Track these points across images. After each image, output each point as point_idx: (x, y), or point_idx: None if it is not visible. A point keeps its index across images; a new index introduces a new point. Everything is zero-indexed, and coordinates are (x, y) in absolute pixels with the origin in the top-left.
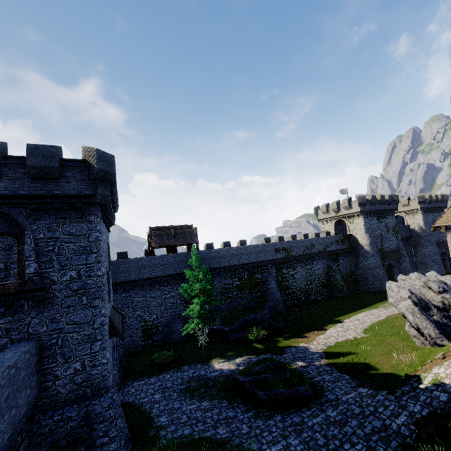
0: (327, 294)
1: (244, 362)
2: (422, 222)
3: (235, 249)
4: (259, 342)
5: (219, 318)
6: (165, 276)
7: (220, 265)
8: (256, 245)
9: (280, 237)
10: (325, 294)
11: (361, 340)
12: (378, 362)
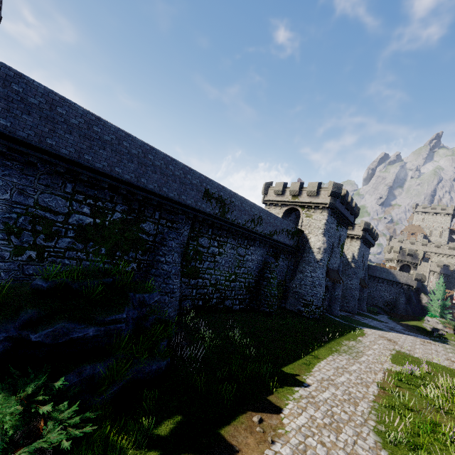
0: (248, 304)
1: None
2: (357, 251)
3: (116, 132)
4: None
5: None
6: None
7: (42, 141)
8: (173, 159)
9: None
10: (246, 302)
11: None
12: None
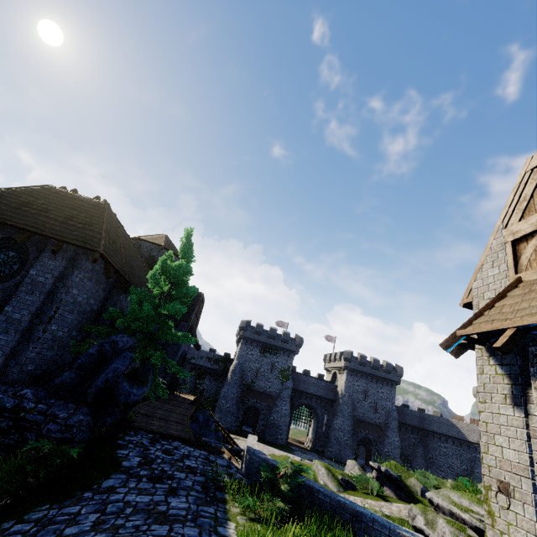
0: None
1: None
2: (344, 384)
3: None
4: None
5: None
6: None
7: None
8: None
9: None
10: None
11: None
12: None
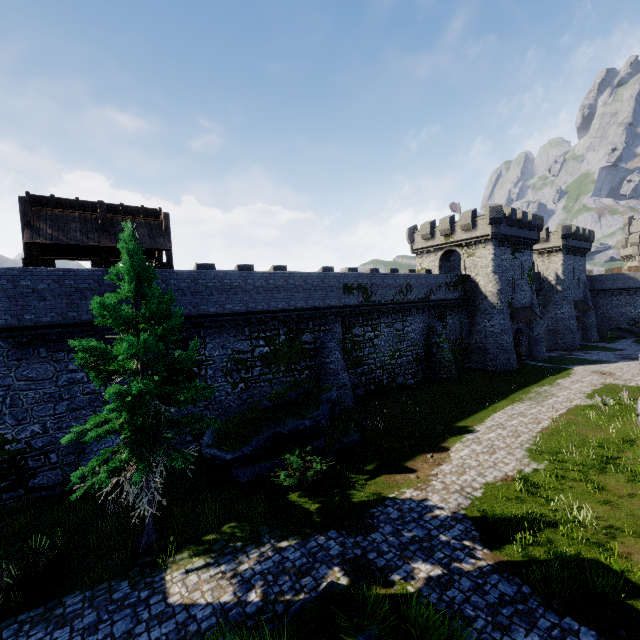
0: (423, 376)
1: (265, 569)
2: (561, 268)
3: (262, 276)
4: (307, 488)
5: (212, 430)
6: (70, 325)
7: (224, 308)
8: (308, 274)
9: (351, 270)
10: (420, 374)
11: (538, 478)
12: (632, 560)
